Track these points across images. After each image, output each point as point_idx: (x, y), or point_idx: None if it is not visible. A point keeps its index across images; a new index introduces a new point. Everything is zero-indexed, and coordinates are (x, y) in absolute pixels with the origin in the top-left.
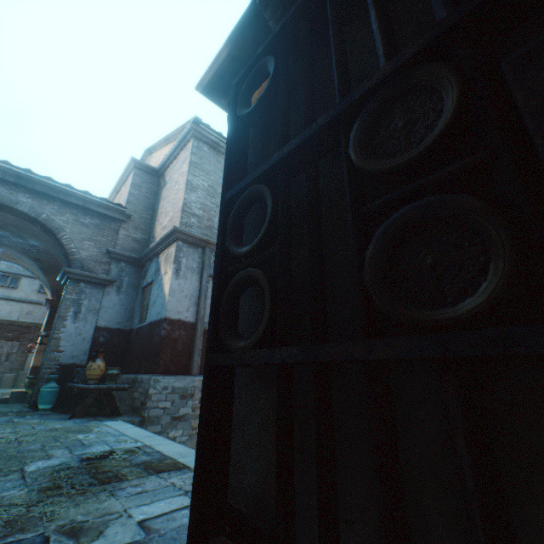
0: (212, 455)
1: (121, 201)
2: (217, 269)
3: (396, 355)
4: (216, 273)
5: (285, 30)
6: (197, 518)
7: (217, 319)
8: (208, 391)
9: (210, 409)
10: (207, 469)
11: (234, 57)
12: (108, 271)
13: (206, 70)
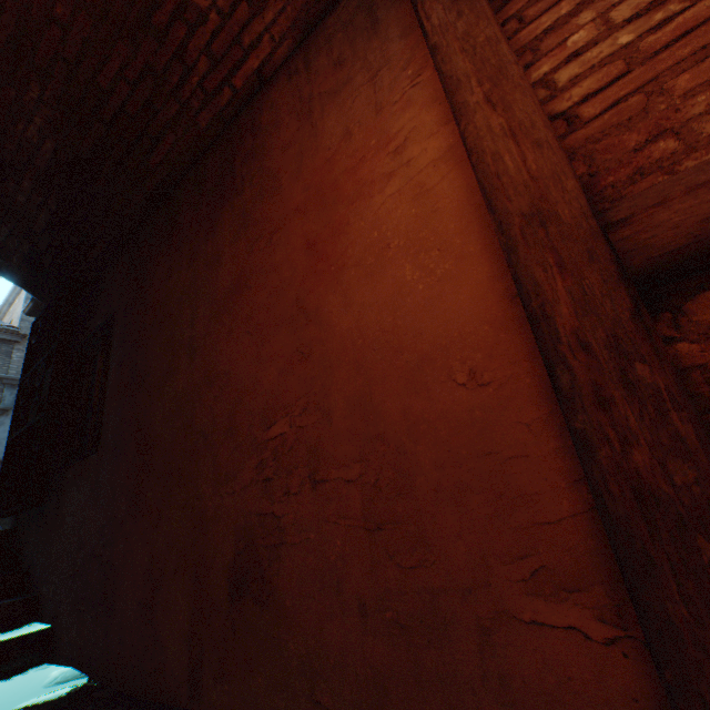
0: (7, 468)
1: (15, 317)
2: (15, 410)
3: (26, 428)
4: (14, 411)
5: (45, 314)
6: (0, 484)
7: (13, 427)
8: (7, 450)
9: (8, 455)
10: (5, 472)
11: (37, 306)
12: (1, 399)
13: (26, 307)
